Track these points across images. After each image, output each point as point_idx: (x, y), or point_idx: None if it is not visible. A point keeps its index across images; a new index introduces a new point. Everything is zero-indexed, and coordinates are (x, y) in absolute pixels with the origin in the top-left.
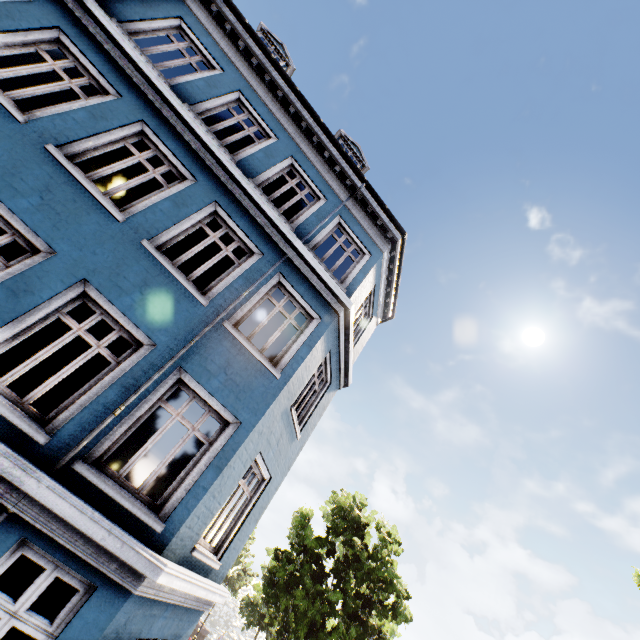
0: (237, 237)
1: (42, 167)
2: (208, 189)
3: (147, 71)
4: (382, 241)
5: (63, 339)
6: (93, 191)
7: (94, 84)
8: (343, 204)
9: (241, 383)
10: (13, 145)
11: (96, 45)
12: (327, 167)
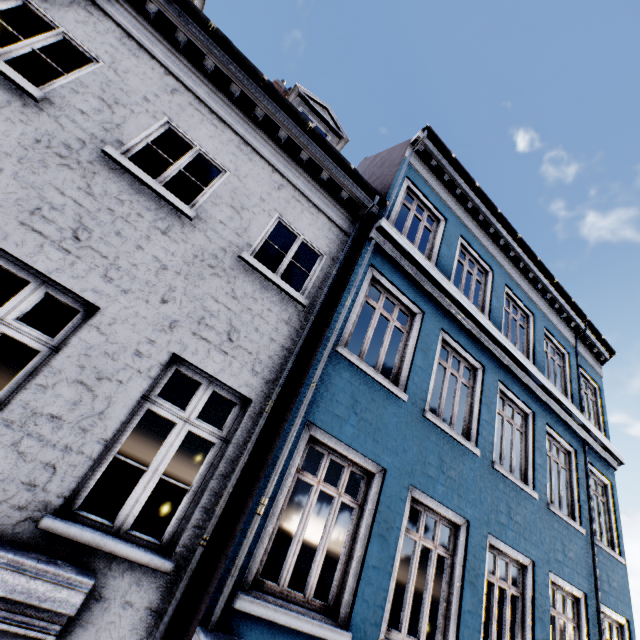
0: (557, 443)
1: (498, 487)
2: (539, 414)
3: (493, 332)
4: (598, 366)
5: (556, 629)
6: (521, 485)
7: (465, 364)
8: (577, 350)
9: (616, 586)
10: (484, 482)
11: (456, 324)
12: (557, 317)
